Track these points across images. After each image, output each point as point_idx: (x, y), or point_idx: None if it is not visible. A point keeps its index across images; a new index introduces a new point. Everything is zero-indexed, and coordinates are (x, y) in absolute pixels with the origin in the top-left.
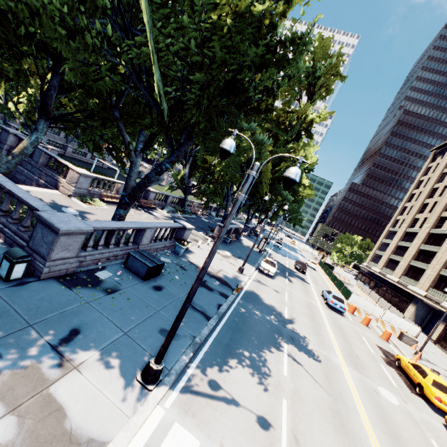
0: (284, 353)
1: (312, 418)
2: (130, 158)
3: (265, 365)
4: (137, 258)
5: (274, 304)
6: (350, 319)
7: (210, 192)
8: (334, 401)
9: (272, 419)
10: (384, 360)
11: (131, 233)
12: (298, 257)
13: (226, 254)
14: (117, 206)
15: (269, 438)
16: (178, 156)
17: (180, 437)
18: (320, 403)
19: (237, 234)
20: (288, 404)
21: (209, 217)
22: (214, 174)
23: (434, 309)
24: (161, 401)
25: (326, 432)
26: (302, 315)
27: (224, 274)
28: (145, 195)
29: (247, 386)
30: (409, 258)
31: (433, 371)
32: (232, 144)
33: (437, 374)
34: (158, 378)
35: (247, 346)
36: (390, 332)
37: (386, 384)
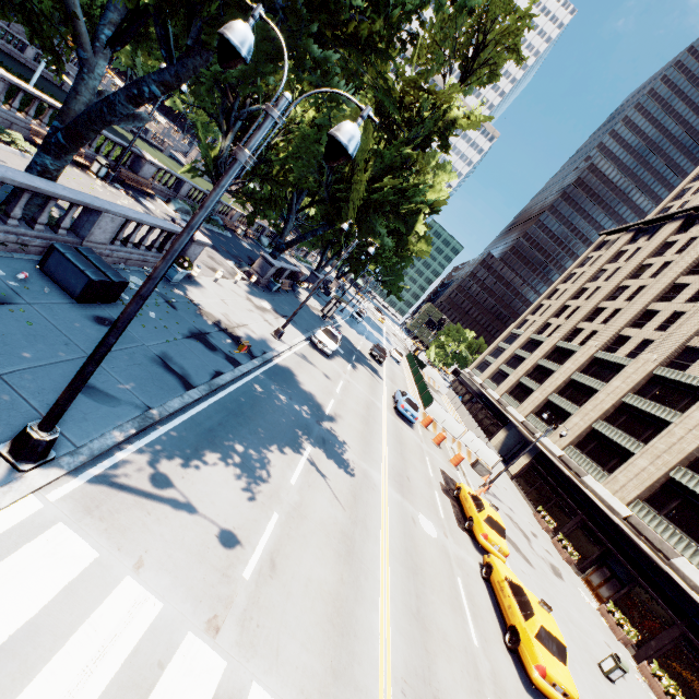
0: (303, 456)
1: (310, 540)
2: (80, 51)
3: (265, 467)
4: (69, 259)
5: (315, 392)
6: (419, 433)
7: (262, 197)
8: (351, 525)
9: (246, 536)
10: (442, 487)
11: (67, 211)
12: (381, 341)
13: (264, 306)
14: (40, 147)
15: (230, 558)
16: (179, 76)
17: (61, 544)
18: (330, 524)
19: (295, 282)
20: (280, 521)
21: (257, 244)
22: (272, 165)
23: (526, 440)
24: (42, 490)
25: (323, 559)
26: (352, 415)
27: (247, 333)
28: (135, 164)
29: (221, 490)
30: (522, 372)
31: (492, 506)
32: (245, 34)
33: (496, 509)
34: (43, 454)
35: (245, 438)
36: (463, 456)
37: (432, 514)
